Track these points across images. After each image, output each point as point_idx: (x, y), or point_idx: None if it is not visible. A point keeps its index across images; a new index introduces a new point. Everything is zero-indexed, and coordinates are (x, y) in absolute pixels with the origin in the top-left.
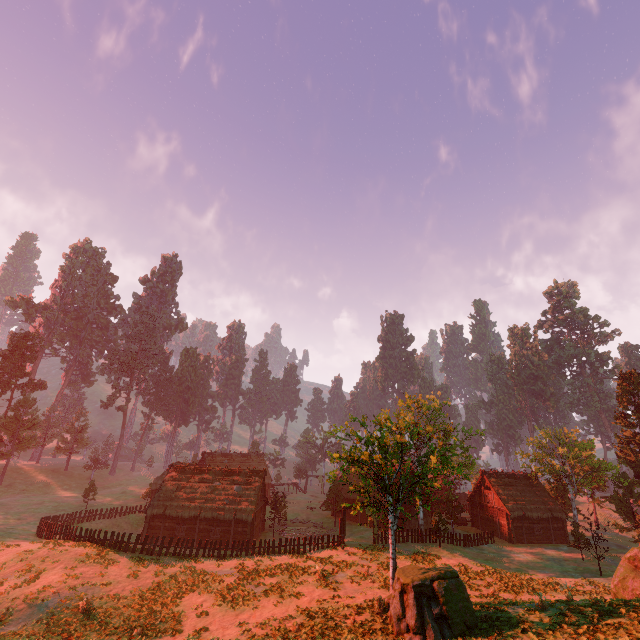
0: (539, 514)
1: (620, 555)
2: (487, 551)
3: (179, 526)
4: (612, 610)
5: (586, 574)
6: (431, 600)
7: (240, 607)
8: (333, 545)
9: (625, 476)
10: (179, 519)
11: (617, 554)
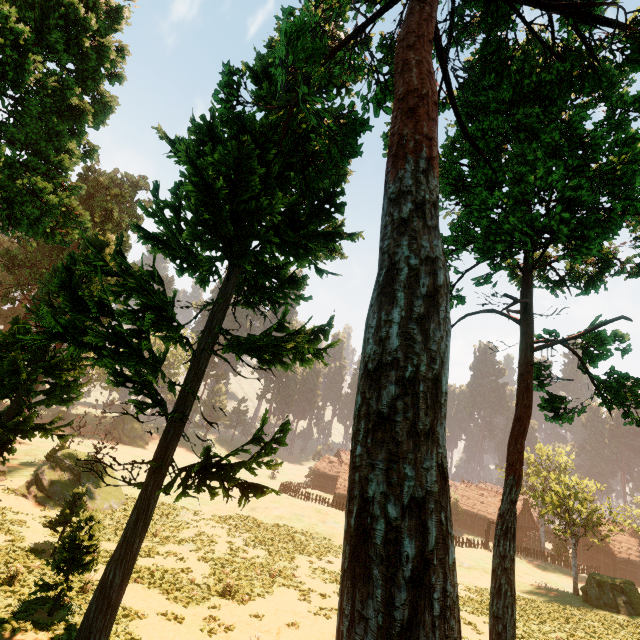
0: None
1: None
2: None
3: None
4: None
5: None
6: (620, 593)
7: (466, 572)
8: (481, 547)
9: None
10: None
11: None
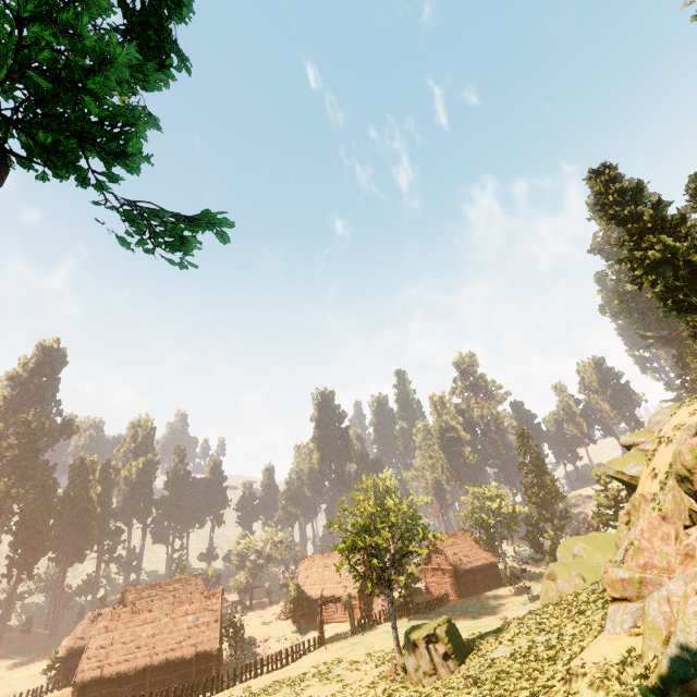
0: (479, 565)
1: (539, 583)
2: (446, 611)
3: (122, 688)
4: (545, 610)
5: (521, 605)
6: (437, 645)
7: None
8: (314, 648)
9: (532, 515)
10: (121, 679)
11: (537, 583)
